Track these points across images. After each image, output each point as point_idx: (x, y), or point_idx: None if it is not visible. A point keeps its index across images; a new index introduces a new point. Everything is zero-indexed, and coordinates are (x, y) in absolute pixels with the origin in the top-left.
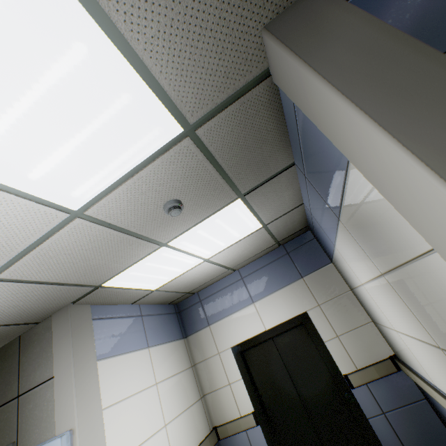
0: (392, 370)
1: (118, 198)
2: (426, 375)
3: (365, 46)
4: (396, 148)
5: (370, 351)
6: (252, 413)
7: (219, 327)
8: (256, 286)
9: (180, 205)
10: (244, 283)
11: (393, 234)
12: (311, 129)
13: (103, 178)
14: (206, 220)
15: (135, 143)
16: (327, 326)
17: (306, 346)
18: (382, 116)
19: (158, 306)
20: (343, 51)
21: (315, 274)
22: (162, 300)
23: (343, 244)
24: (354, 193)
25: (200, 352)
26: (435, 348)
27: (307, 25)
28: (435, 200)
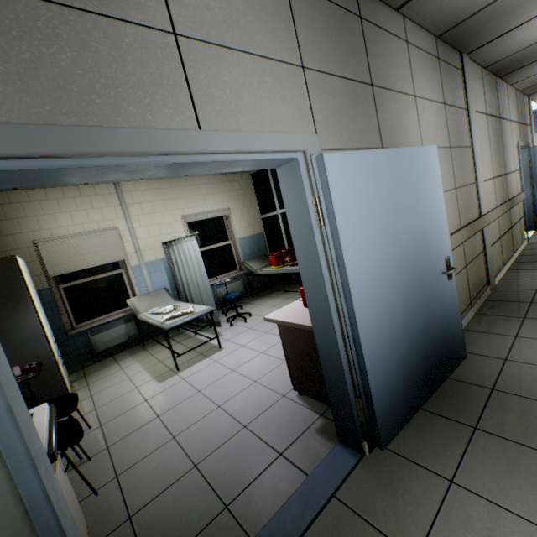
0: None
1: None
2: None
3: None
4: None
5: None
6: None
7: None
8: None
9: None
10: None
11: None
12: None
13: None
14: None
15: None
16: None
17: None
18: None
19: None
20: None
21: None
22: None
23: None
24: None
25: None
26: None
27: None
28: None
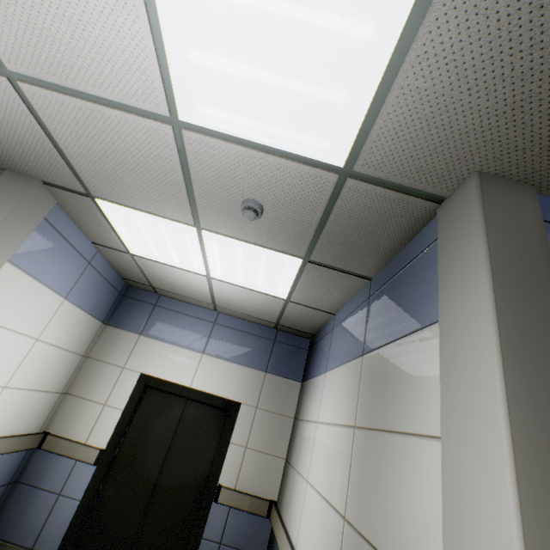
0: (263, 513)
1: (225, 152)
2: (295, 535)
3: (530, 263)
4: (495, 349)
5: (260, 482)
6: (101, 450)
7: (148, 345)
8: (220, 342)
9: (260, 213)
10: (212, 329)
11: (410, 403)
12: (428, 273)
13: (240, 125)
14: (257, 247)
15: (301, 133)
16: (246, 431)
17: (211, 433)
18: (504, 320)
19: (111, 270)
20: (515, 251)
21: (279, 379)
22: (123, 268)
23: (339, 376)
24: (409, 348)
25: (105, 350)
26: (338, 515)
27: (508, 206)
28: (485, 404)
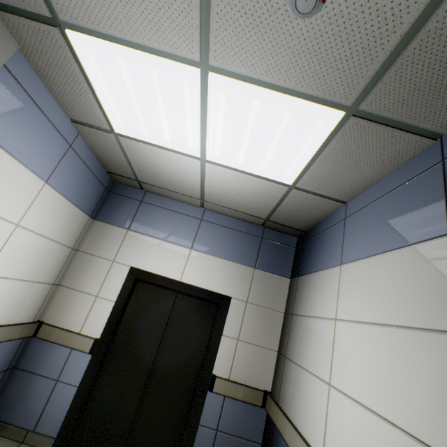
0: (258, 402)
1: None
2: (317, 442)
3: None
4: None
5: (253, 373)
6: (95, 339)
7: (136, 240)
8: (208, 238)
9: None
10: (199, 225)
11: None
12: None
13: None
14: (283, 95)
15: None
16: (237, 324)
17: (202, 325)
18: None
19: (95, 161)
20: None
21: (267, 275)
22: (107, 157)
23: (379, 267)
24: None
25: (94, 244)
26: None
27: None
28: None
